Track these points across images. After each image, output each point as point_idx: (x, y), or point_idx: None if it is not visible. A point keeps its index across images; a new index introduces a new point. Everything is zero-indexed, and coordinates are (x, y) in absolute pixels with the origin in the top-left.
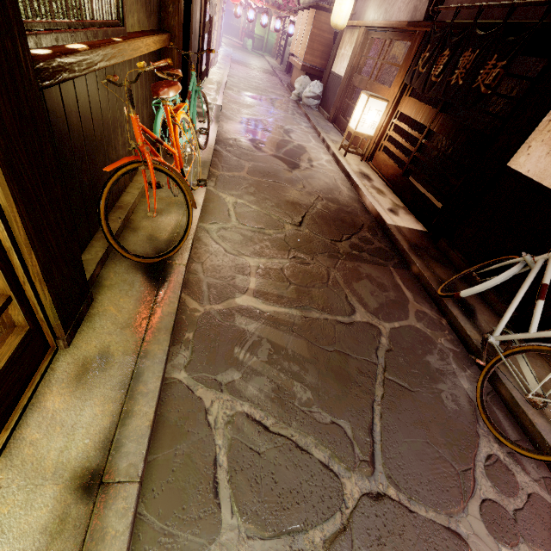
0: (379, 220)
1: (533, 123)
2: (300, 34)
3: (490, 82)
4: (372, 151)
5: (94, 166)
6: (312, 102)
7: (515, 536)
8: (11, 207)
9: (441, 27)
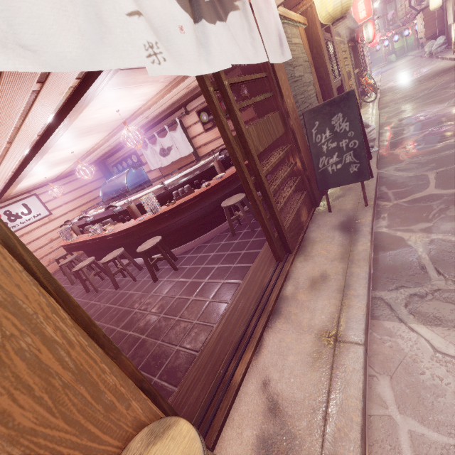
0: None
1: None
2: (419, 26)
3: None
4: None
5: None
6: (440, 49)
7: None
8: (355, 84)
9: None
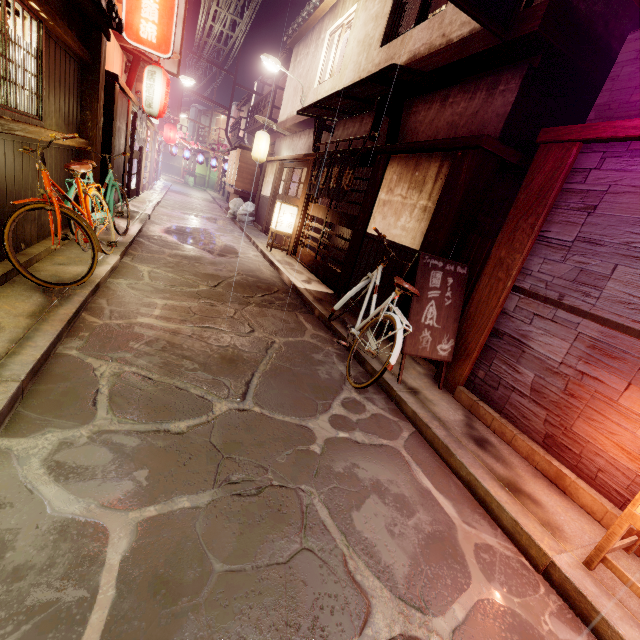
0: (293, 288)
1: (372, 203)
2: (232, 167)
3: (348, 183)
4: (294, 246)
5: (2, 207)
6: (246, 218)
7: (353, 429)
8: None
9: (321, 155)
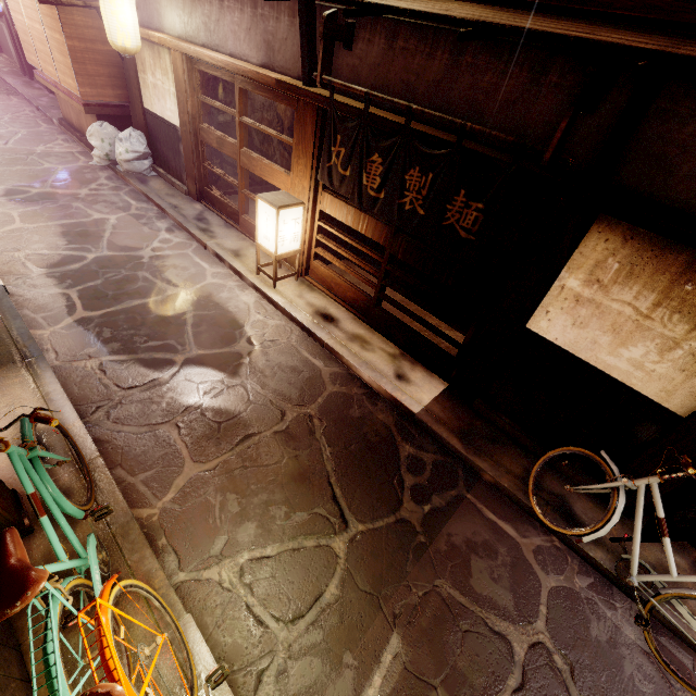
0: (399, 407)
1: (545, 288)
2: (39, 38)
3: (469, 226)
4: (305, 263)
5: None
6: (139, 165)
7: None
8: None
9: (347, 112)
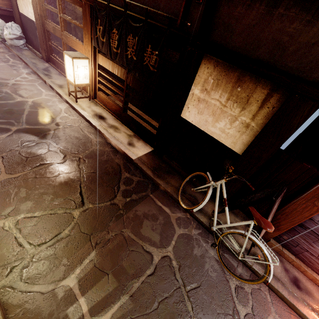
0: (127, 157)
1: (186, 95)
2: None
3: (153, 64)
4: (93, 92)
5: None
6: (17, 42)
7: None
8: None
9: (101, 6)
